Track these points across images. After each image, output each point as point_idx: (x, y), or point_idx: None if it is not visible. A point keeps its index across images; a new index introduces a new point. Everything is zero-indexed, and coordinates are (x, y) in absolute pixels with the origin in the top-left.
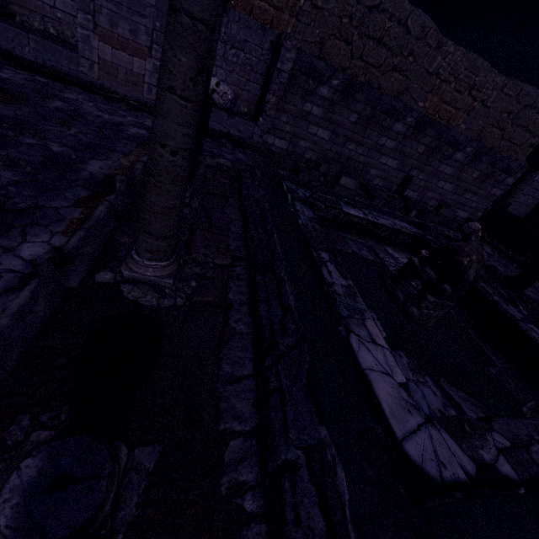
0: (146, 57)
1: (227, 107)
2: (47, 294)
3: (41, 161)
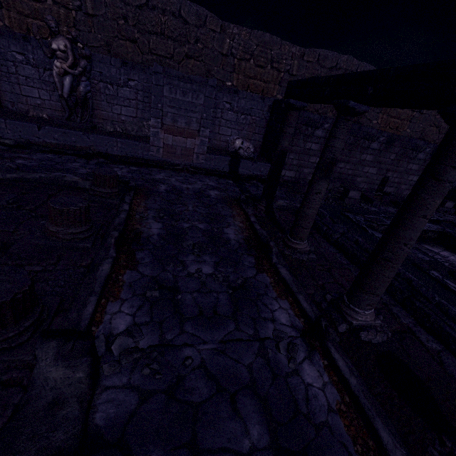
0: (195, 137)
1: (251, 157)
2: (340, 352)
3: (206, 240)
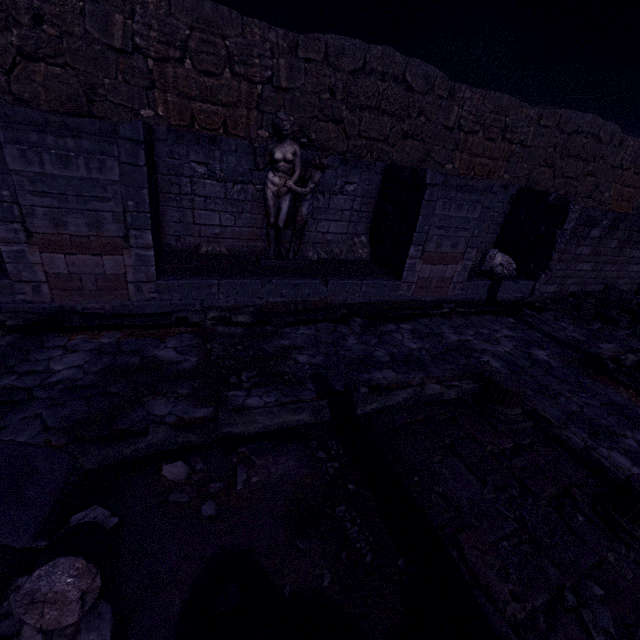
0: (457, 261)
1: (512, 275)
2: None
3: None
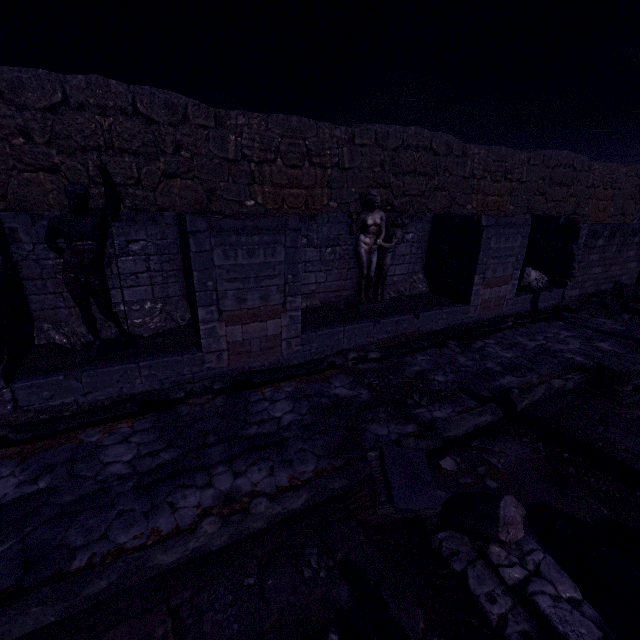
0: (507, 282)
1: (546, 286)
2: None
3: None
